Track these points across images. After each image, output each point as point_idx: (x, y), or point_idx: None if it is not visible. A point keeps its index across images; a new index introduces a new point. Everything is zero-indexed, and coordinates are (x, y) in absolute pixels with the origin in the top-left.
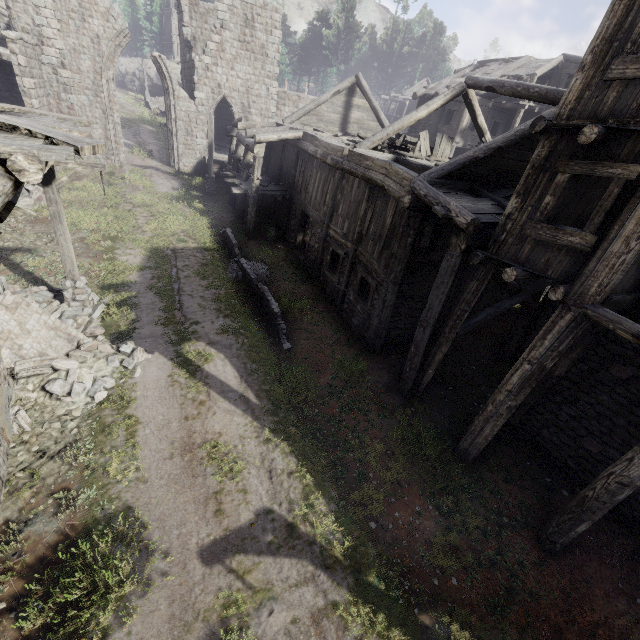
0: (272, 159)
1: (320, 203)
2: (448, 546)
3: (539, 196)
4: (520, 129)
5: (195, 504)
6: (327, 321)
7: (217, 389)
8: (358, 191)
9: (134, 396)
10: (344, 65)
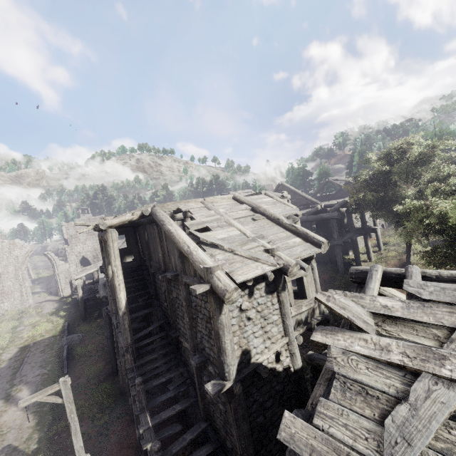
0: None
1: None
2: (85, 434)
3: None
4: None
5: None
6: (99, 352)
7: (16, 403)
8: None
9: None
10: None
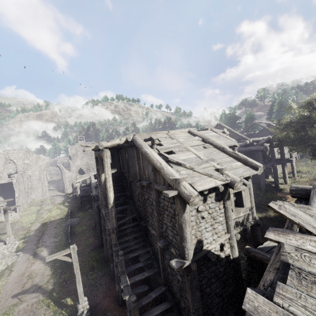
0: None
1: None
2: (82, 283)
3: None
4: None
5: (17, 286)
6: (90, 231)
7: (40, 258)
8: None
9: (15, 265)
10: None
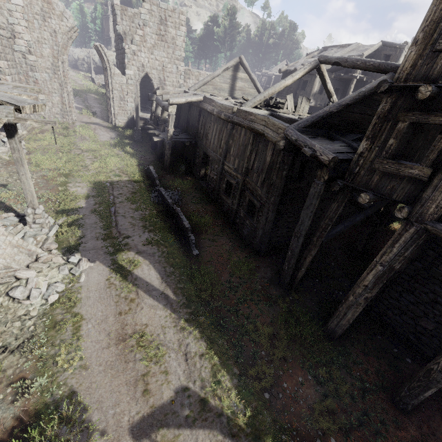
0: (181, 116)
1: (217, 146)
2: (326, 410)
3: (384, 139)
4: (362, 91)
5: (127, 386)
6: (224, 232)
7: (144, 289)
8: (245, 138)
9: (79, 297)
10: (229, 52)
